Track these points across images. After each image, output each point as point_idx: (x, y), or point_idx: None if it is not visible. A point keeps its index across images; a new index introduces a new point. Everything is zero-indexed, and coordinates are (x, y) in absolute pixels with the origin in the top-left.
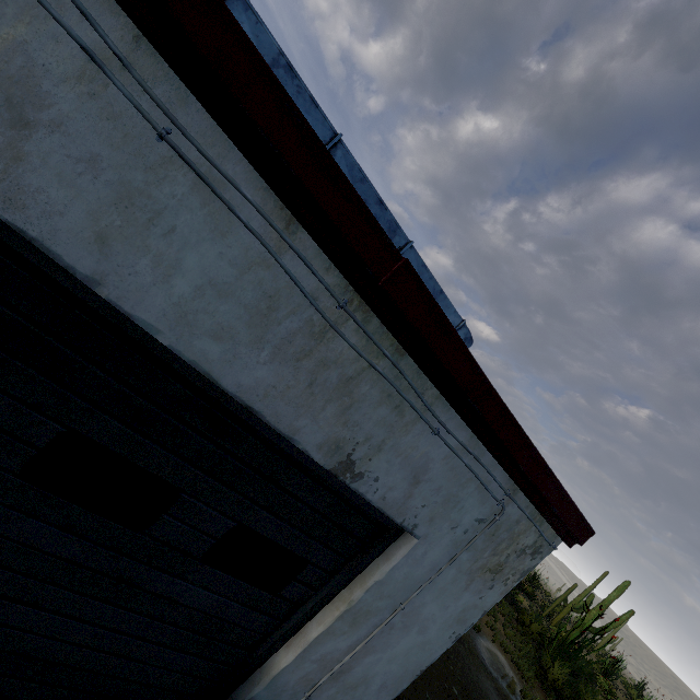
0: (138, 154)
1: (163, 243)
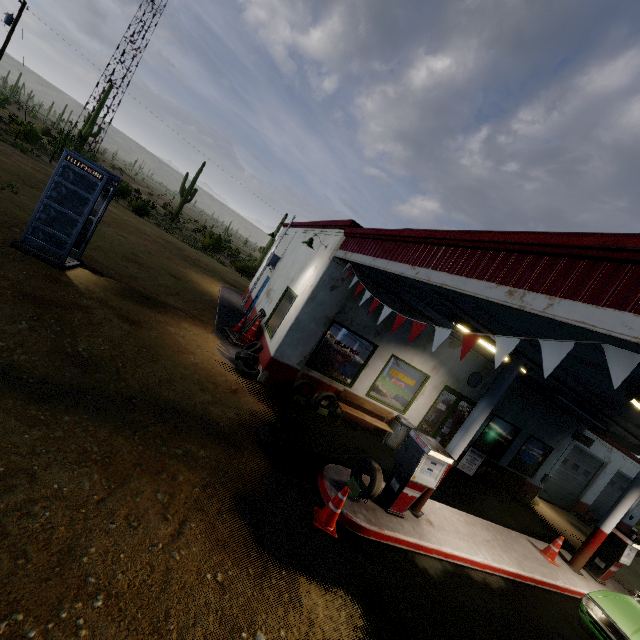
0: (632, 467)
1: (632, 471)
